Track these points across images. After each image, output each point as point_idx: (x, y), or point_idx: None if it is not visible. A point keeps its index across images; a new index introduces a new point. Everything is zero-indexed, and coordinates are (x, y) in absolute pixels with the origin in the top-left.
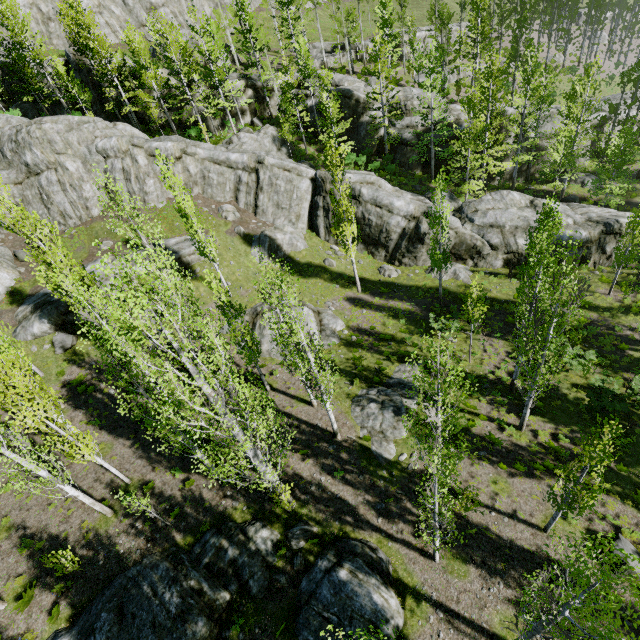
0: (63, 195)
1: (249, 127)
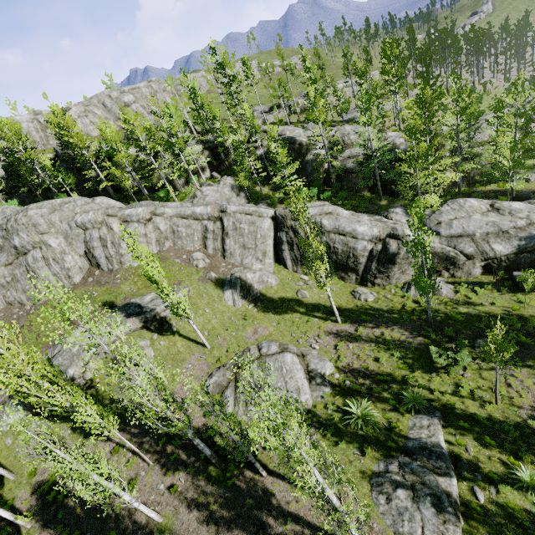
0: (47, 269)
1: (209, 180)
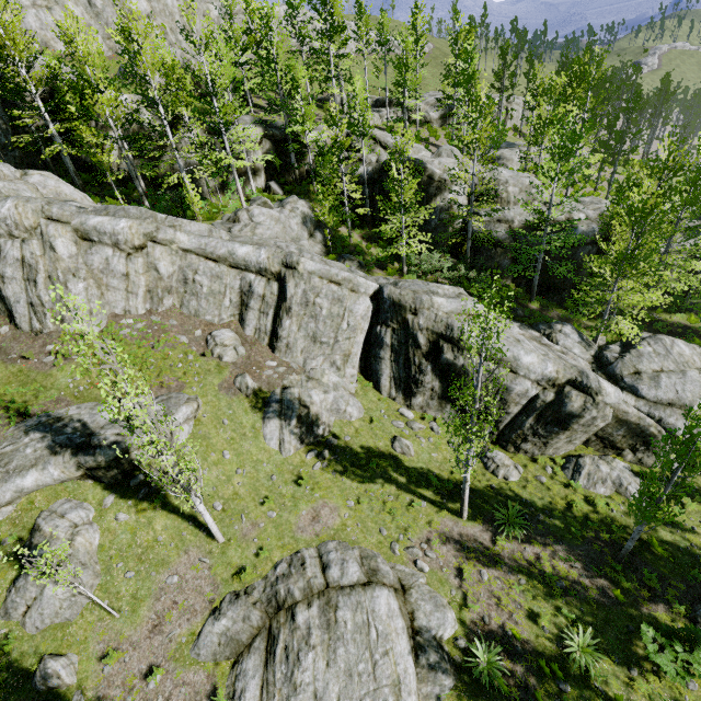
0: None
1: (265, 196)
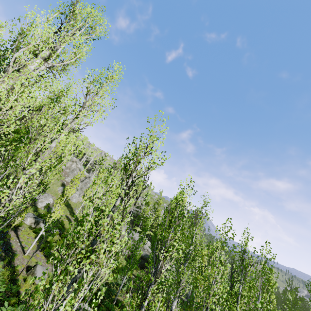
0: None
1: None
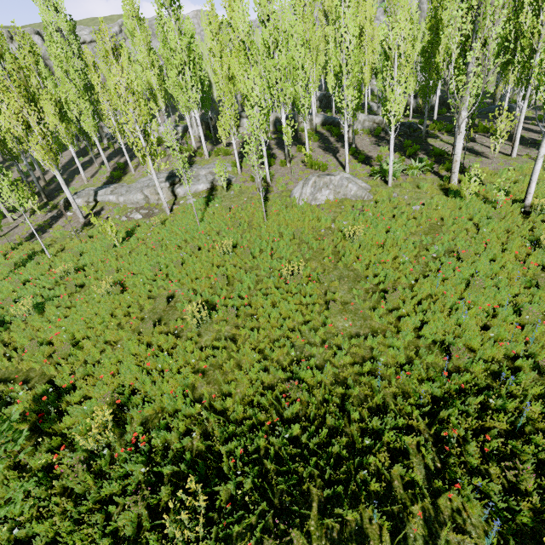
0: None
1: None
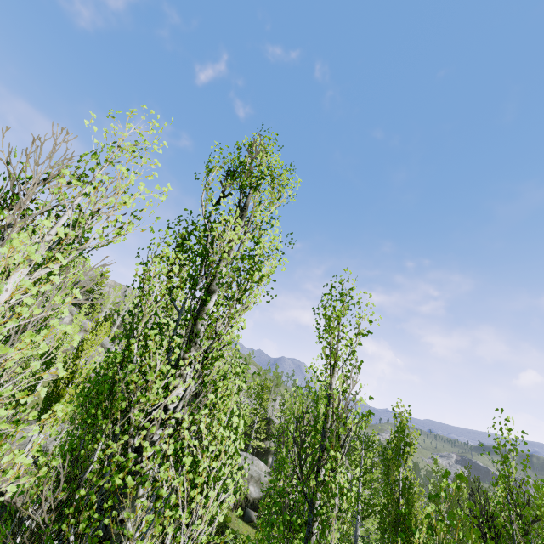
0: None
1: None
